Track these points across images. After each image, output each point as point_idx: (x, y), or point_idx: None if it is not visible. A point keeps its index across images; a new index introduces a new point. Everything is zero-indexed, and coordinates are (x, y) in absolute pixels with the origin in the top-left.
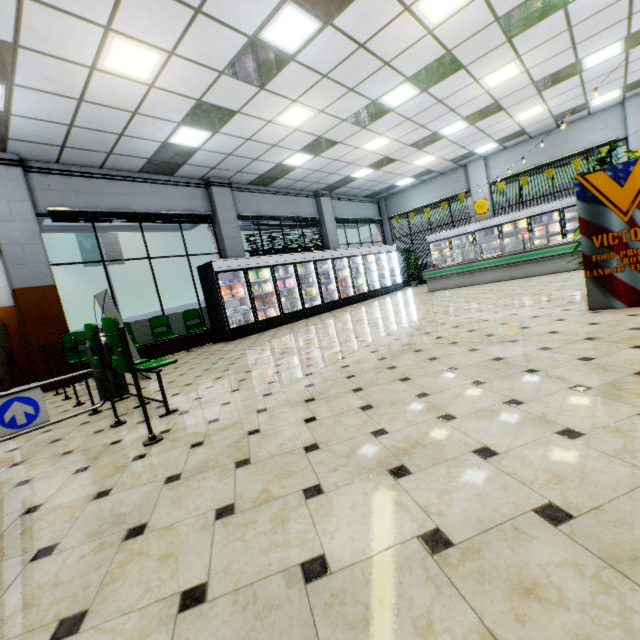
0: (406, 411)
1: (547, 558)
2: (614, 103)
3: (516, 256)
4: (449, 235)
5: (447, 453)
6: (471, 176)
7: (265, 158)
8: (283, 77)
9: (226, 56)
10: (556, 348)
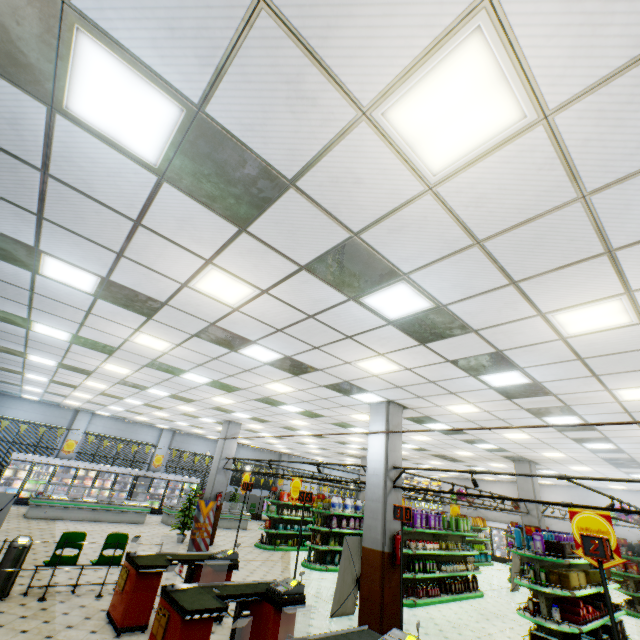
0: None
1: None
2: (161, 427)
3: (109, 505)
4: (37, 460)
5: None
6: (78, 420)
7: (30, 370)
8: (129, 387)
9: (136, 382)
10: None
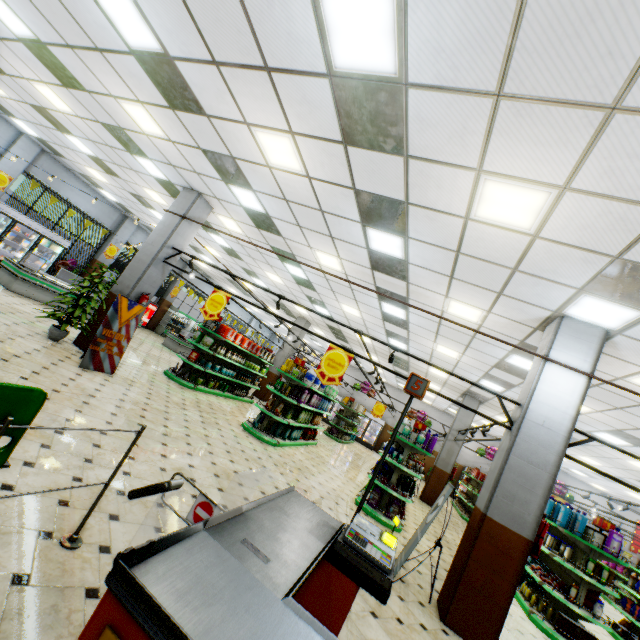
0: (150, 456)
1: (227, 483)
2: (19, 128)
3: None
4: None
5: (188, 469)
6: None
7: None
8: None
9: None
10: (123, 407)
